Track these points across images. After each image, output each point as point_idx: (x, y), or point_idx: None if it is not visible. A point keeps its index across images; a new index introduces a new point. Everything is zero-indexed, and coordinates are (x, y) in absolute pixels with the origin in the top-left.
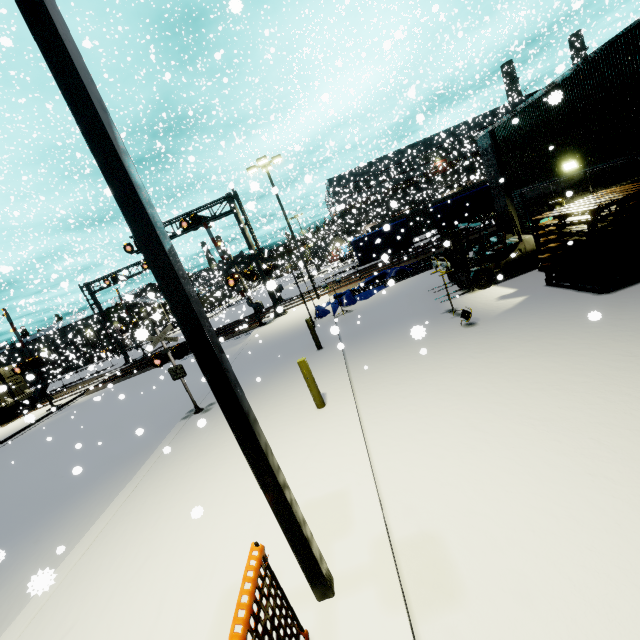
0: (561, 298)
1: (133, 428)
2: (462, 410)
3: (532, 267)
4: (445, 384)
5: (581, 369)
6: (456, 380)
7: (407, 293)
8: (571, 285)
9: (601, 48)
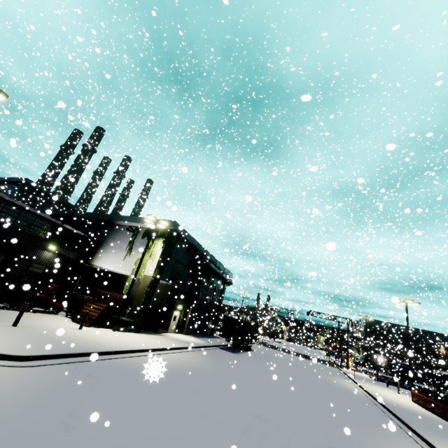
0: None
1: (324, 370)
2: None
3: None
4: None
5: None
6: None
7: None
8: None
9: None
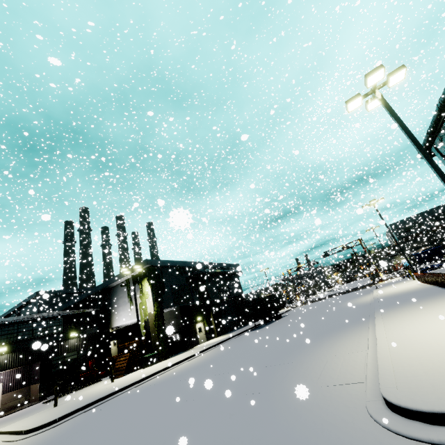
0: None
1: (352, 296)
2: None
3: None
4: None
5: None
6: None
7: (441, 269)
8: None
9: None
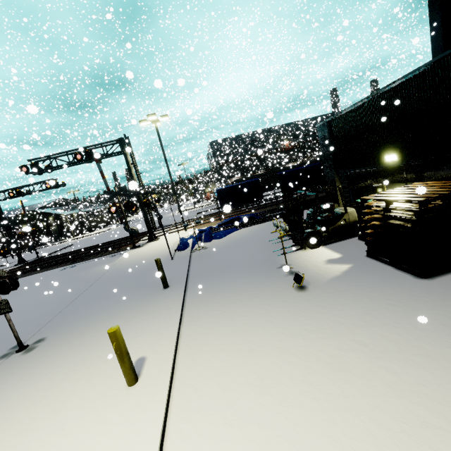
0: (383, 274)
1: None
2: (287, 442)
3: (353, 235)
4: (271, 377)
5: (429, 397)
6: (284, 373)
7: (252, 239)
8: (391, 262)
9: (431, 62)
